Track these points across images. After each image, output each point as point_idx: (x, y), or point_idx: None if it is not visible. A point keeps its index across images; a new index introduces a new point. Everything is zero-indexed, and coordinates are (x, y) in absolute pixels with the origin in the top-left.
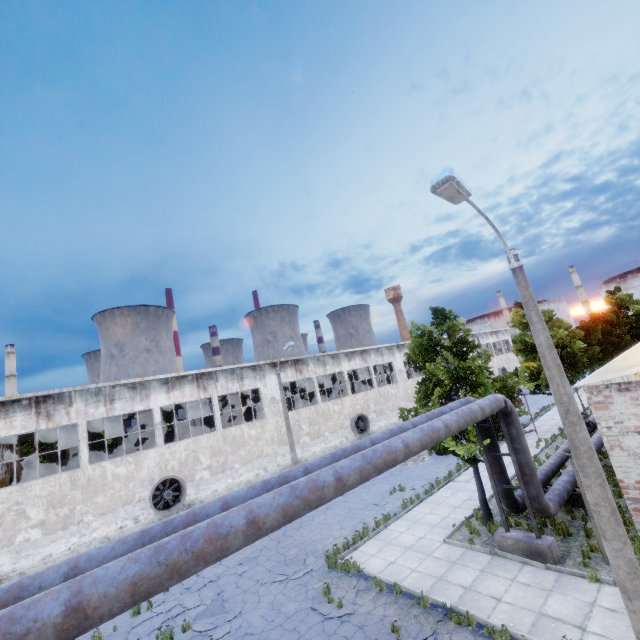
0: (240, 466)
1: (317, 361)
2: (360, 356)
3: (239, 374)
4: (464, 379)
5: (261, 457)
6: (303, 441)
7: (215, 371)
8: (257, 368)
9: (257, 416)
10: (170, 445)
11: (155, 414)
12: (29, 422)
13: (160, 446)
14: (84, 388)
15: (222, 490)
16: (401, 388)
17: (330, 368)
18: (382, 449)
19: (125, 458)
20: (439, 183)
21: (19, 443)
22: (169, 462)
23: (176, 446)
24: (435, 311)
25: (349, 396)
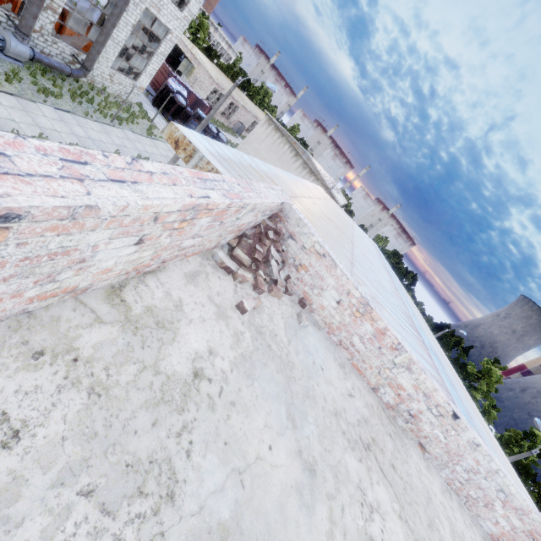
0: None
1: None
2: None
3: None
4: None
5: None
6: None
7: None
8: None
9: None
10: None
11: None
12: None
13: None
14: None
15: None
16: None
17: None
18: None
19: None
20: None
21: None
22: None
23: None
24: None
25: None
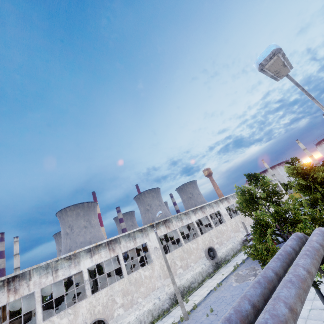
0: (142, 300)
1: (177, 218)
2: (200, 210)
3: (133, 236)
4: (285, 219)
5: (154, 290)
6: (179, 272)
7: (118, 237)
8: (143, 230)
9: (148, 257)
10: (95, 294)
11: (84, 274)
12: (2, 298)
13: (89, 296)
14: (38, 266)
15: (133, 321)
16: (228, 225)
17: (185, 221)
18: (273, 322)
19: (66, 311)
20: (266, 59)
21: (9, 304)
22: (96, 307)
23: (99, 294)
24: (248, 176)
25: (200, 236)
